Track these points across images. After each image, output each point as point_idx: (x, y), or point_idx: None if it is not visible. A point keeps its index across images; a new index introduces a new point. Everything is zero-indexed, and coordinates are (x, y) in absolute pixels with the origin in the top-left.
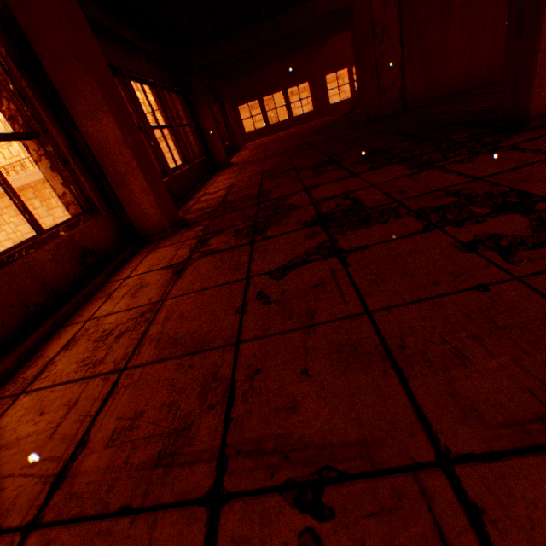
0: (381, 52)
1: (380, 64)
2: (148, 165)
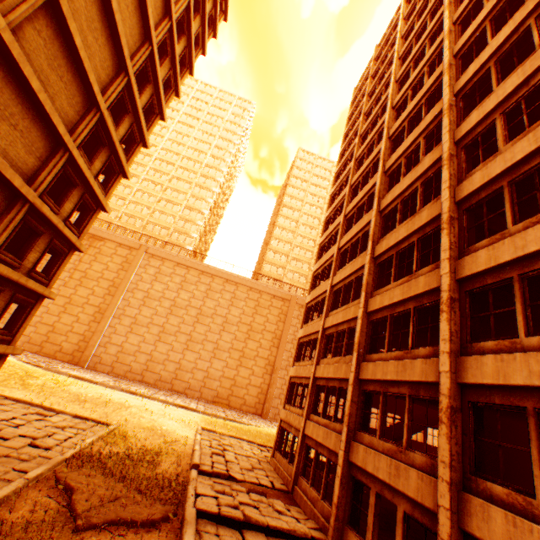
0: None
1: None
2: None
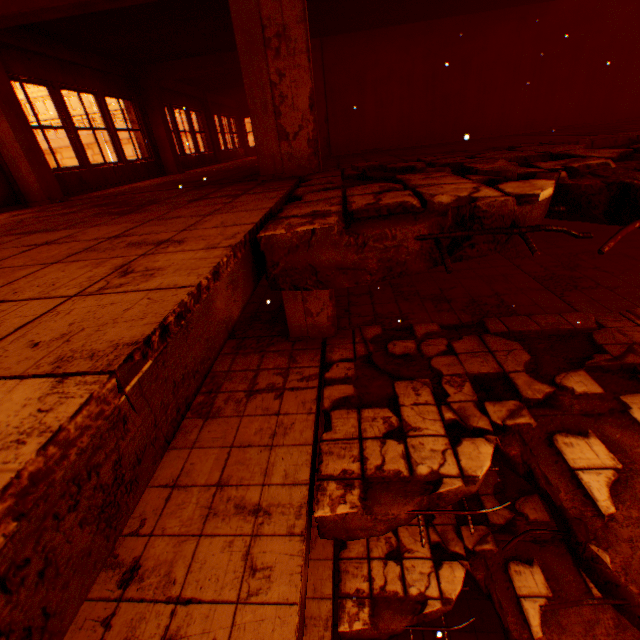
0: None
1: None
2: (37, 156)
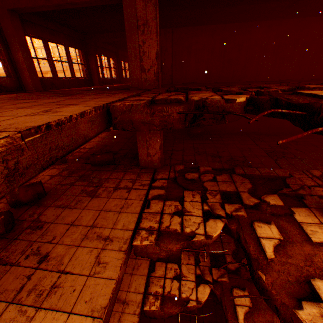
0: (164, 58)
1: (163, 63)
2: (32, 70)
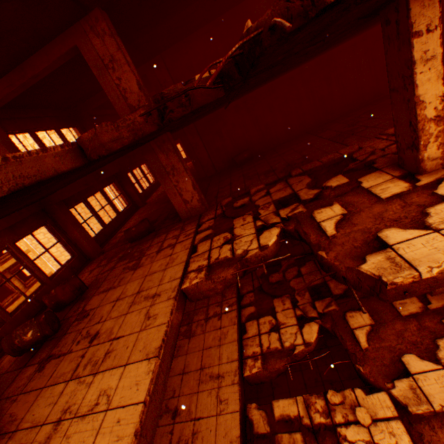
0: None
1: None
2: None
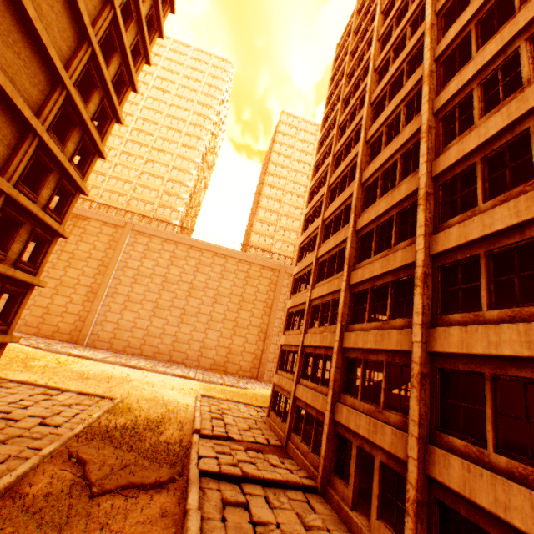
0: None
1: None
2: None
